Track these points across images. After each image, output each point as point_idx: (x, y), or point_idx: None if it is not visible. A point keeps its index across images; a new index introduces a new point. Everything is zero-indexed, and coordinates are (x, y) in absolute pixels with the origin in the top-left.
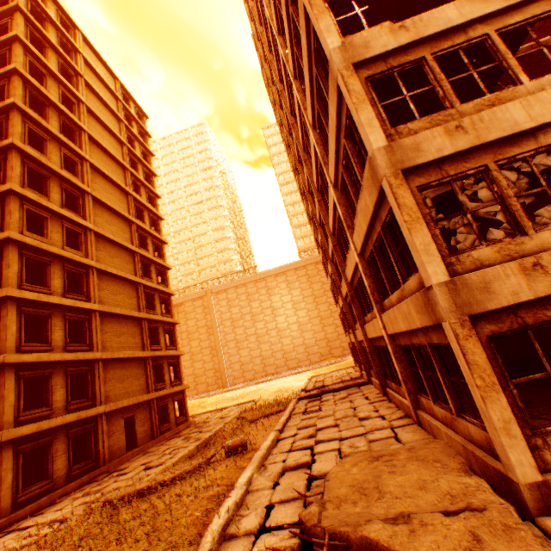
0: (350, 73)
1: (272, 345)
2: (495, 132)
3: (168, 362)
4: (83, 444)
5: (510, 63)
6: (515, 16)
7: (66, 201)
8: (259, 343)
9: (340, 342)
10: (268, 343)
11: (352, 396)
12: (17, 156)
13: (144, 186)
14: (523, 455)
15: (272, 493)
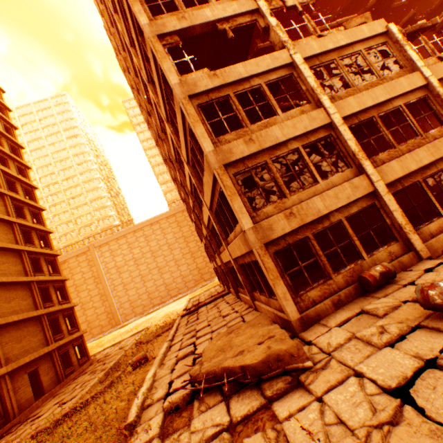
0: (187, 102)
1: (155, 281)
2: (268, 142)
3: (63, 314)
4: None
5: (272, 102)
6: (273, 75)
7: None
8: (144, 282)
9: (208, 268)
10: (152, 281)
11: (219, 304)
12: None
13: (11, 159)
14: (292, 307)
15: (171, 375)
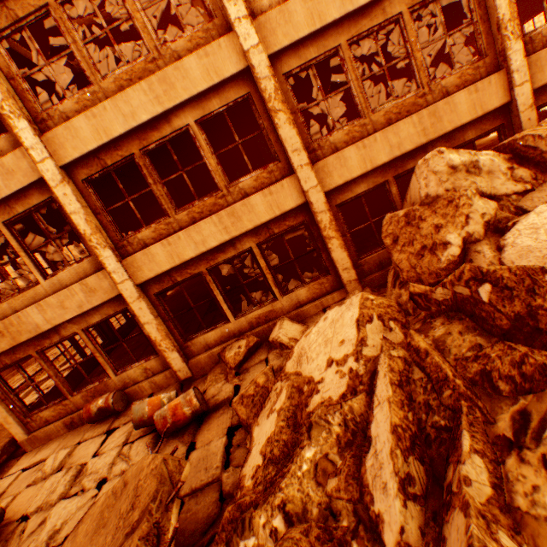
0: None
1: None
2: None
3: None
4: None
5: None
6: None
7: None
8: None
9: None
10: None
11: None
12: None
13: None
14: (18, 429)
15: None
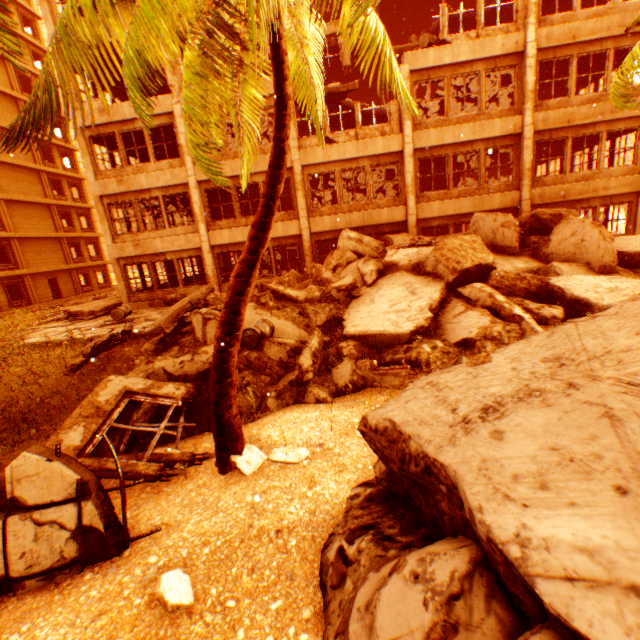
0: (80, 134)
1: None
2: (135, 187)
3: (86, 242)
4: (18, 292)
5: (149, 150)
6: (156, 121)
7: None
8: None
9: None
10: None
11: None
12: None
13: (24, 40)
14: (126, 298)
15: None
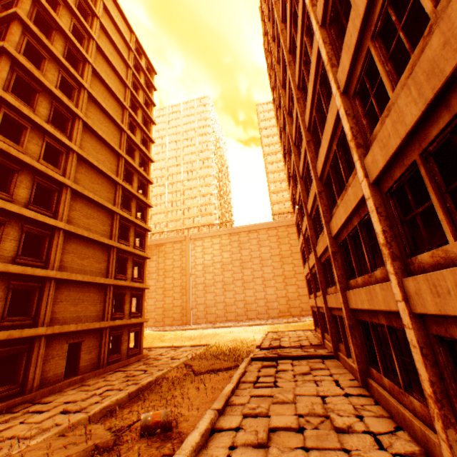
0: None
1: (236, 294)
2: None
3: (131, 293)
4: (16, 364)
5: None
6: None
7: (59, 123)
8: (224, 290)
9: (299, 302)
10: (232, 292)
11: (316, 373)
12: (7, 61)
13: (140, 129)
14: None
15: None
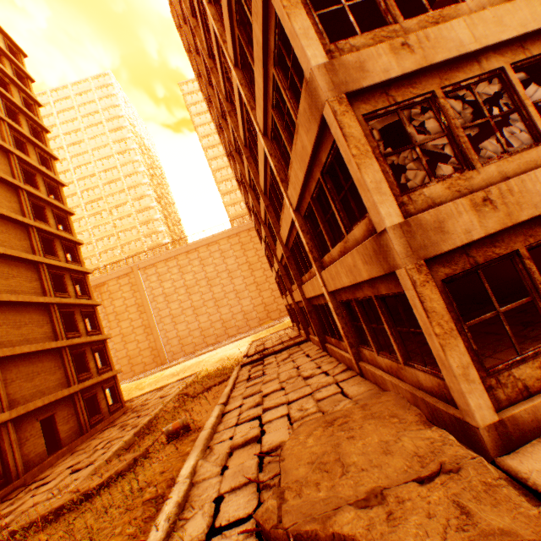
0: None
1: (210, 316)
2: (442, 52)
3: (91, 348)
4: None
5: None
6: None
7: None
8: (197, 316)
9: (277, 305)
10: (206, 315)
11: (294, 356)
12: None
13: (32, 143)
14: (482, 398)
15: (221, 481)
